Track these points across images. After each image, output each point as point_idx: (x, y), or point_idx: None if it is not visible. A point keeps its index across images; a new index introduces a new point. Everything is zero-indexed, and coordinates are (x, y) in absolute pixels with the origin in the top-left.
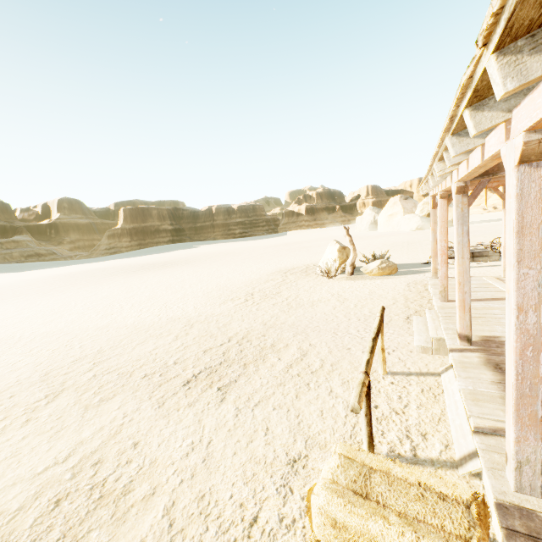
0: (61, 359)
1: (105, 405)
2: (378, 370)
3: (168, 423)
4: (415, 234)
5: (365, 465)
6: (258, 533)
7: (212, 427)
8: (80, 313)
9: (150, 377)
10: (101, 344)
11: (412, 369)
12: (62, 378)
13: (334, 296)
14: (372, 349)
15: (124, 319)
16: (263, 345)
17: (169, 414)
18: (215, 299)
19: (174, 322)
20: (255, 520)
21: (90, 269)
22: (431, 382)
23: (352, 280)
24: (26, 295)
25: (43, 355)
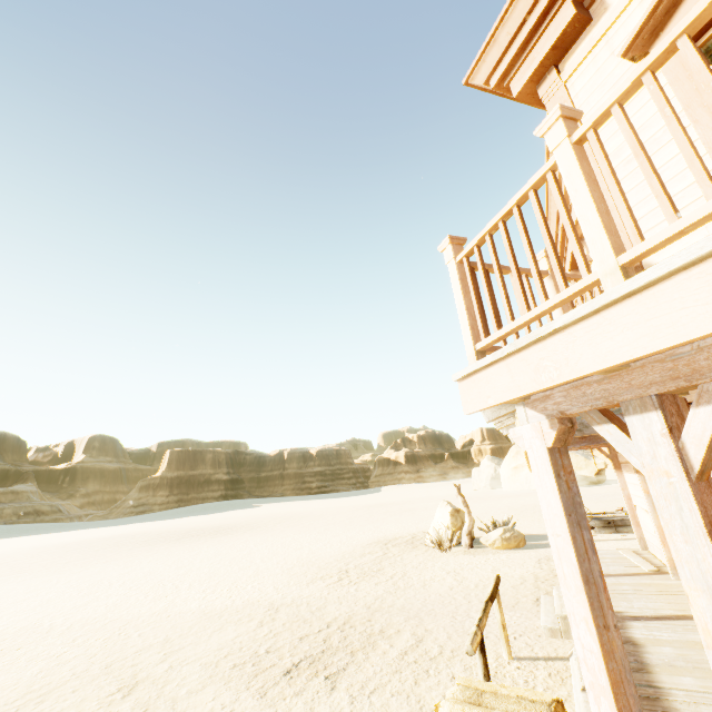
0: (120, 649)
1: (196, 696)
2: (503, 654)
3: (277, 711)
4: None
5: (478, 689)
6: None
7: None
8: (121, 594)
9: (241, 666)
10: (165, 631)
11: (539, 654)
12: (131, 670)
13: (451, 574)
14: (484, 609)
15: (185, 602)
16: (371, 631)
17: (275, 703)
18: (300, 577)
19: (252, 605)
20: None
21: (111, 535)
22: (559, 666)
23: (471, 554)
24: (33, 571)
25: (94, 645)
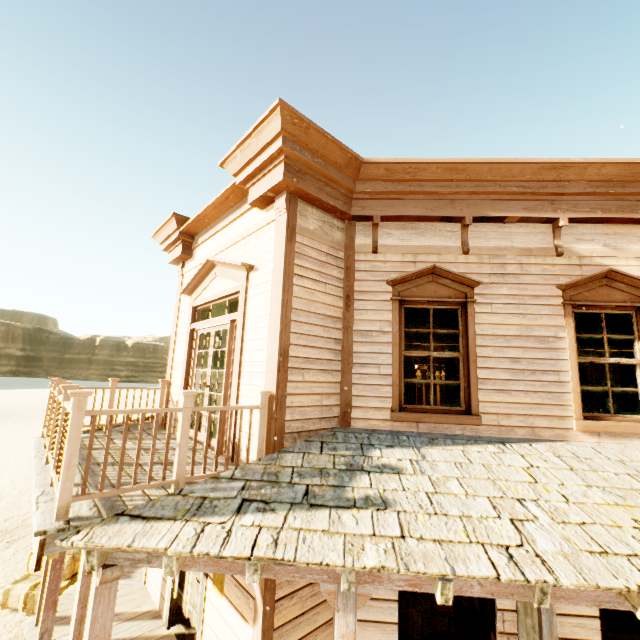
0: None
1: None
2: None
3: None
4: None
5: None
6: (3, 590)
7: None
8: None
9: None
10: None
11: None
12: None
13: None
14: None
15: None
16: None
17: None
18: None
19: None
20: (3, 587)
21: None
22: None
23: None
24: None
25: None
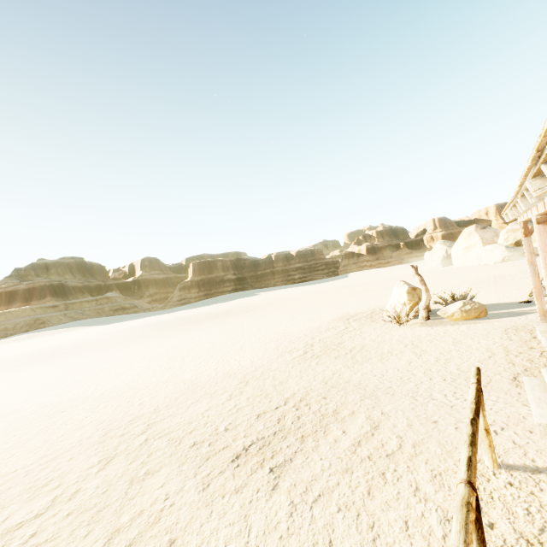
0: (121, 417)
1: (150, 479)
2: (484, 460)
3: (211, 514)
4: (502, 266)
5: None
6: None
7: (260, 528)
8: (146, 366)
9: (198, 446)
10: (158, 401)
11: (538, 462)
12: (117, 441)
13: (408, 347)
14: (472, 438)
15: (183, 373)
16: (324, 411)
17: (213, 501)
18: (272, 351)
19: (229, 377)
20: None
21: (162, 320)
22: None
23: (429, 326)
24: (108, 347)
25: (107, 411)
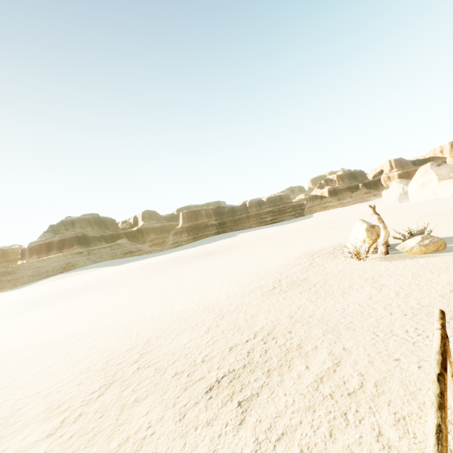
0: (120, 347)
1: (137, 407)
2: (452, 406)
3: (184, 446)
4: None
5: None
6: None
7: None
8: (144, 301)
9: (179, 376)
10: (150, 333)
11: None
12: (115, 369)
13: (368, 282)
14: (440, 400)
15: (172, 307)
16: (289, 346)
17: (187, 433)
18: (246, 286)
19: (208, 311)
20: None
21: (160, 261)
22: None
23: (388, 261)
24: (117, 284)
25: (111, 341)
